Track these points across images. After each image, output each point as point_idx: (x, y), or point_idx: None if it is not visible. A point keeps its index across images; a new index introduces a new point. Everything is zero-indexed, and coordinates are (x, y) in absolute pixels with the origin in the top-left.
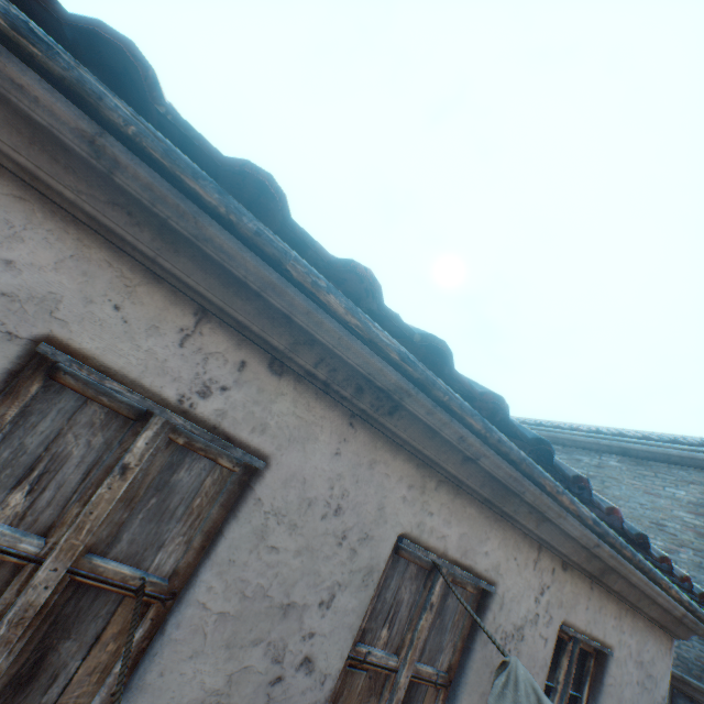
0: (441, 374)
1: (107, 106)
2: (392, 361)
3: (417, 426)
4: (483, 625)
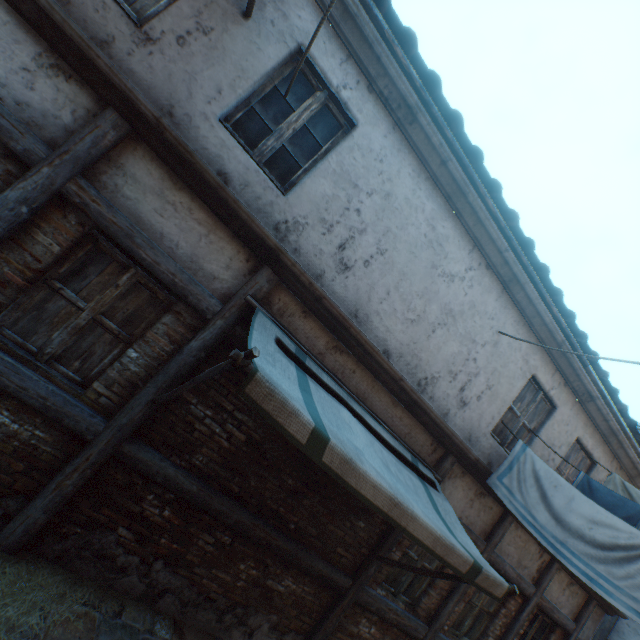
0: (611, 396)
1: (571, 338)
2: (599, 390)
3: (593, 407)
4: (602, 465)
